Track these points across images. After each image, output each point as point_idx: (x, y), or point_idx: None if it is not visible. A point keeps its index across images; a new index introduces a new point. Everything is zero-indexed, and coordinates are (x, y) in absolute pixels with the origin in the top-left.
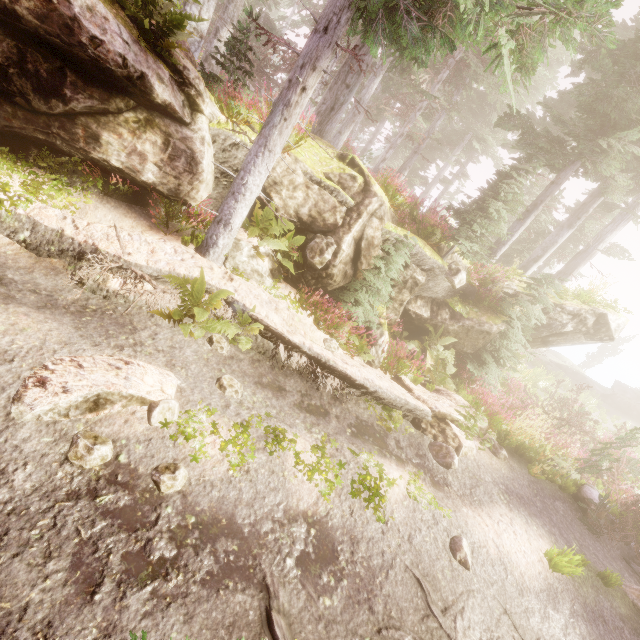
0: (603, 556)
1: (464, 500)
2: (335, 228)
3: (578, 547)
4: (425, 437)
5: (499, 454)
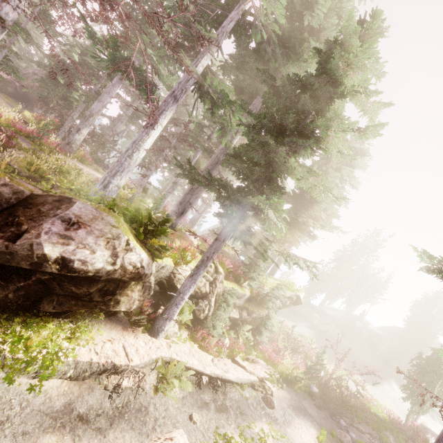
0: (325, 420)
1: (285, 424)
2: (206, 295)
3: (319, 422)
4: (258, 394)
5: (283, 387)
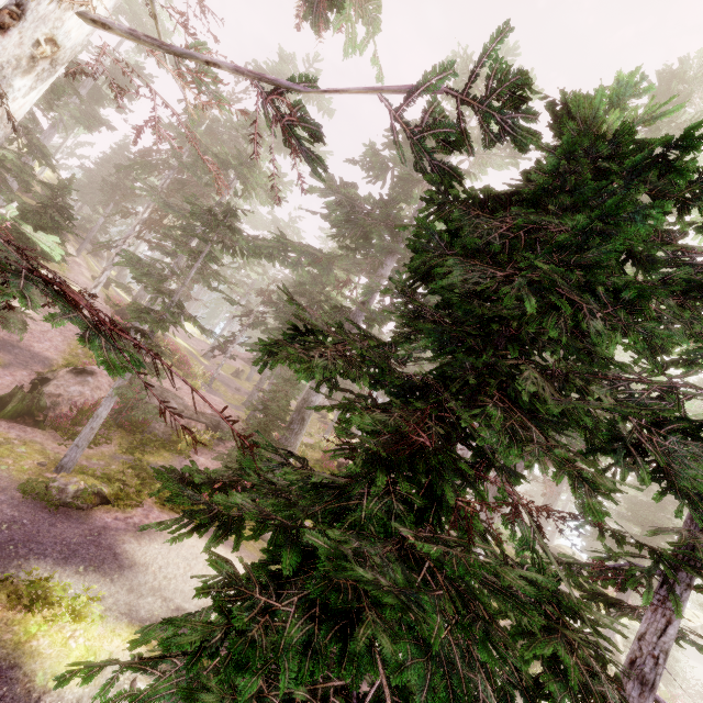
0: None
1: None
2: None
3: None
4: None
5: None
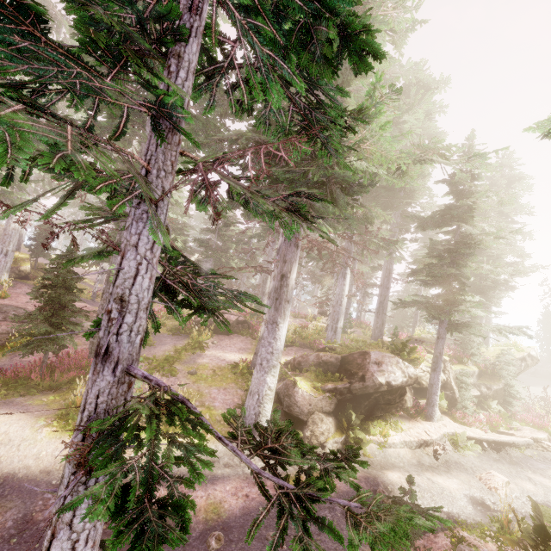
0: None
1: None
2: (445, 381)
3: None
4: (540, 453)
5: None
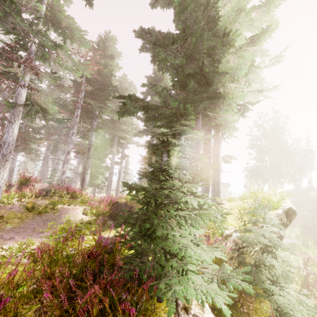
0: None
1: None
2: None
3: None
4: None
5: None
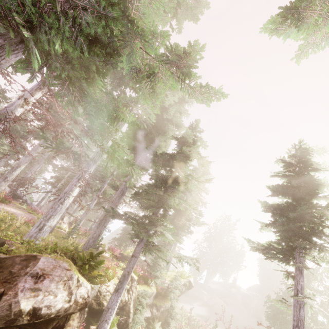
0: None
1: None
2: (126, 303)
3: None
4: None
5: None
